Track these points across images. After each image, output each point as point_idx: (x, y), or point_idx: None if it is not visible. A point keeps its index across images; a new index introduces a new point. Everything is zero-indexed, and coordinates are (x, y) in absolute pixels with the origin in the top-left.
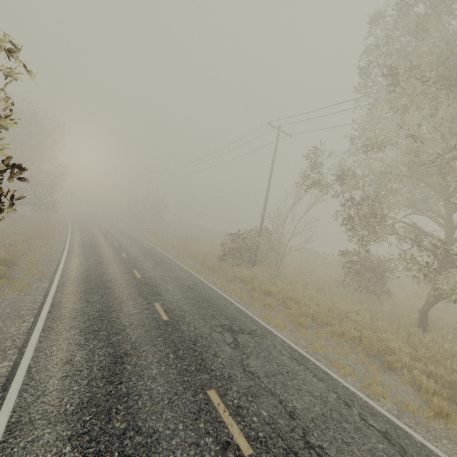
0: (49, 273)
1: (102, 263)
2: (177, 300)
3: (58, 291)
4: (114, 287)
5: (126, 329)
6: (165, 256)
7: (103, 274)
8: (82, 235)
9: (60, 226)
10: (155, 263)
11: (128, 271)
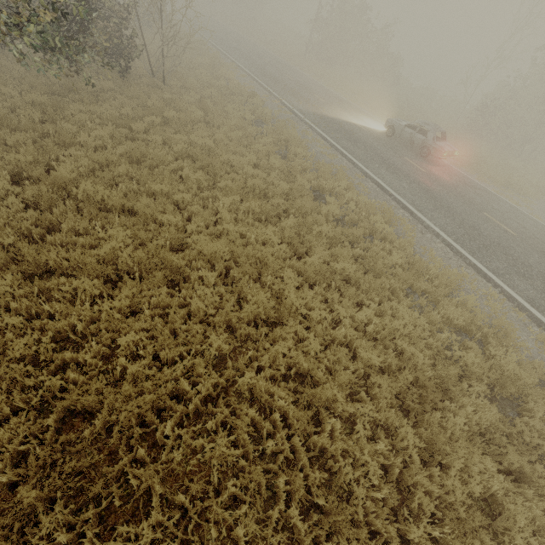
0: None
1: None
2: None
3: None
4: None
5: None
6: None
7: None
8: None
9: None
10: None
11: None
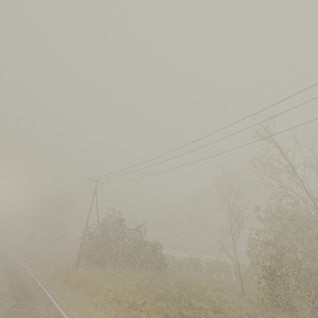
0: None
1: None
2: None
3: None
4: None
5: None
6: None
7: None
8: None
9: None
10: None
11: None
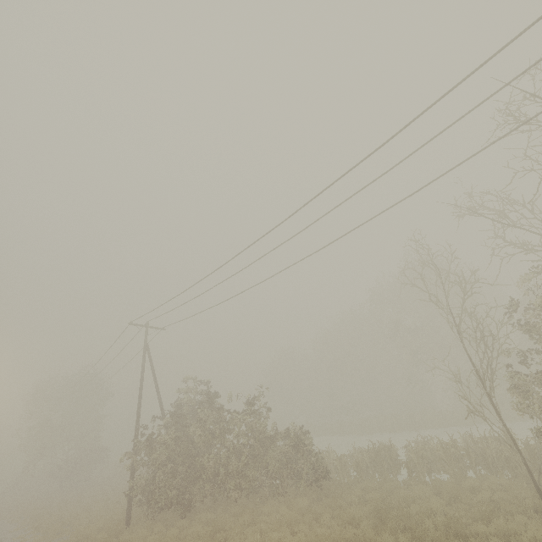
0: None
1: None
2: None
3: None
4: None
5: None
6: None
7: None
8: None
9: None
10: None
11: None
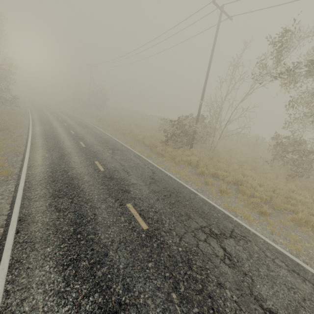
0: (15, 171)
1: (64, 155)
2: (146, 196)
3: (25, 197)
4: (82, 185)
5: (108, 252)
6: (117, 143)
7: (67, 169)
8: (42, 126)
9: (22, 116)
10: (111, 151)
11: (90, 163)
